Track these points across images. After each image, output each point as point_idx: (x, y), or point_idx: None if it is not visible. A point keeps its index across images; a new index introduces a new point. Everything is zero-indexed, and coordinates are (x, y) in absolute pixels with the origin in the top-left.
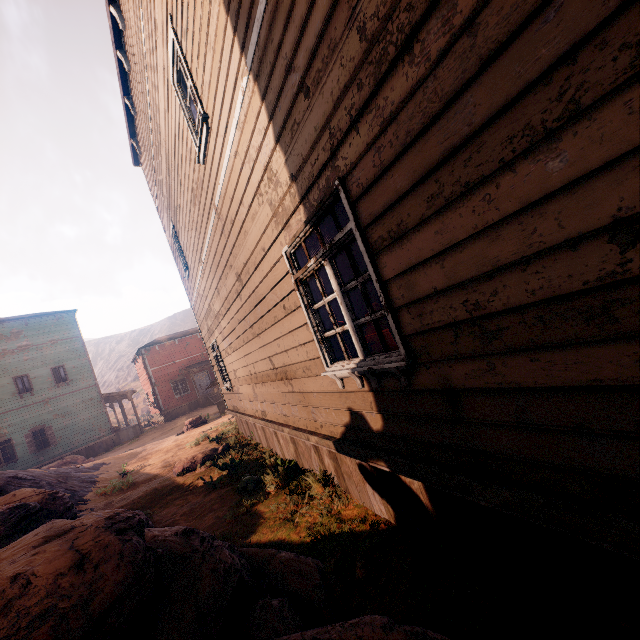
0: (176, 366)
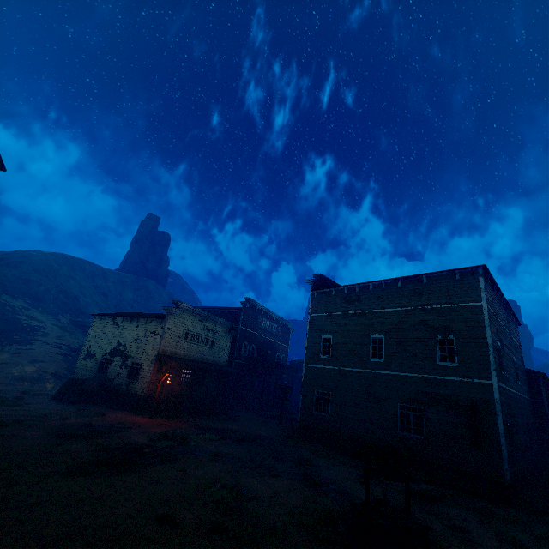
0: None
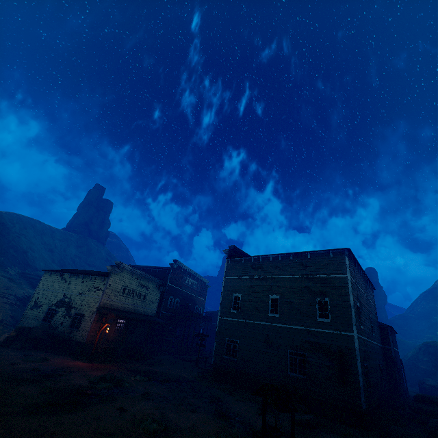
0: None
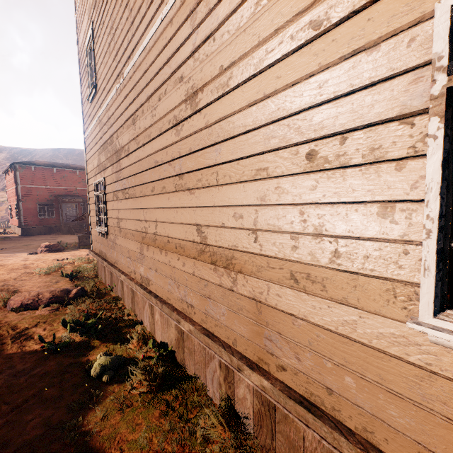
0: (47, 191)
